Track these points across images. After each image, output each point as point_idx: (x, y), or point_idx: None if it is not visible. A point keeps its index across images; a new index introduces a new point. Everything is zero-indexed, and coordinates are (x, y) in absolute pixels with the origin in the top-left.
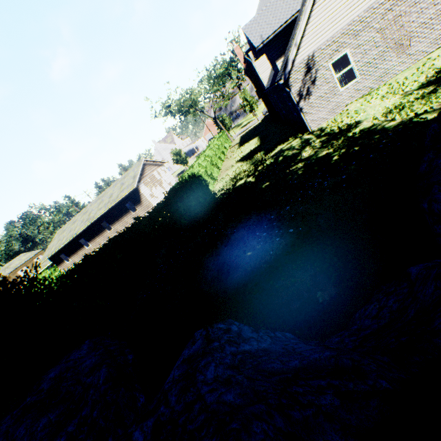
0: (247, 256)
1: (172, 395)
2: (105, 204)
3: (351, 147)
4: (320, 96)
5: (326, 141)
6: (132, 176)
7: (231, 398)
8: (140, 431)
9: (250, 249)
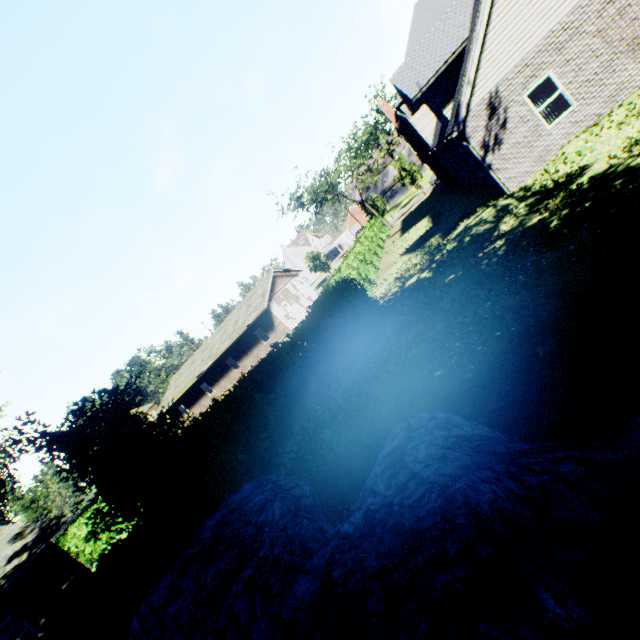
0: (436, 377)
1: (379, 485)
2: (230, 335)
3: (577, 205)
4: (515, 142)
5: (535, 203)
6: (260, 294)
7: (449, 470)
8: (349, 524)
9: (439, 367)
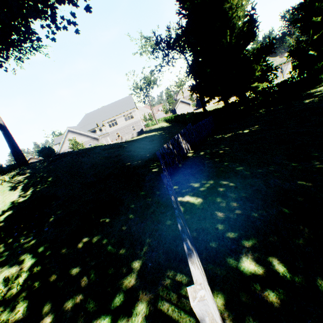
0: None
1: None
2: None
3: None
4: None
5: None
6: None
7: None
8: None
9: None
